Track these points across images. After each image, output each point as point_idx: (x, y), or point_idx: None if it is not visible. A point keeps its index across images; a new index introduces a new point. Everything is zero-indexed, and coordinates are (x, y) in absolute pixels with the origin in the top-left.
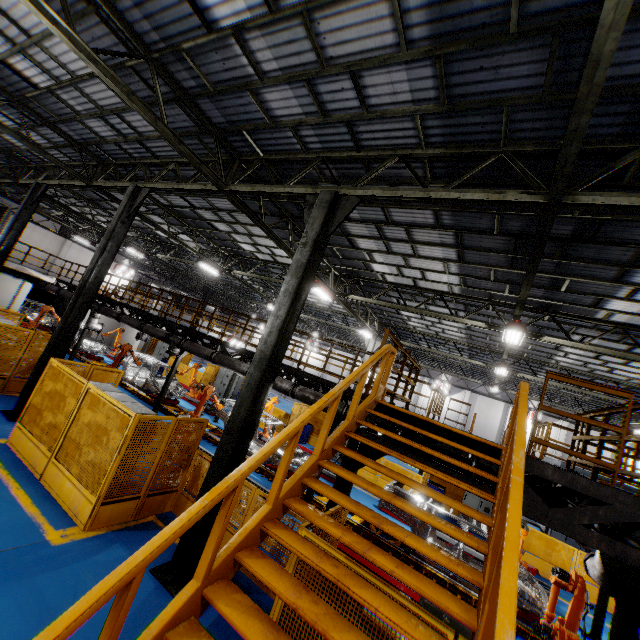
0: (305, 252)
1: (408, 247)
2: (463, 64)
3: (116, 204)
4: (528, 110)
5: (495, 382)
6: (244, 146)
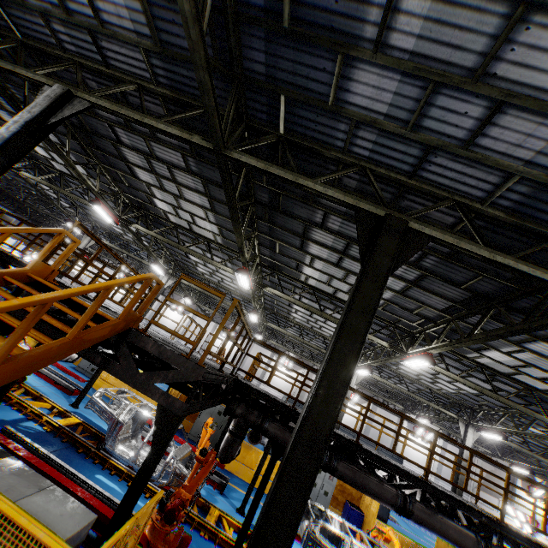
0: (13, 128)
1: (175, 187)
2: (161, 12)
3: None
4: (214, 78)
5: (259, 331)
6: (1, 18)
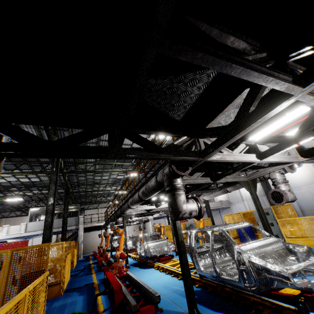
0: None
1: None
2: None
3: (96, 177)
4: None
5: None
6: None
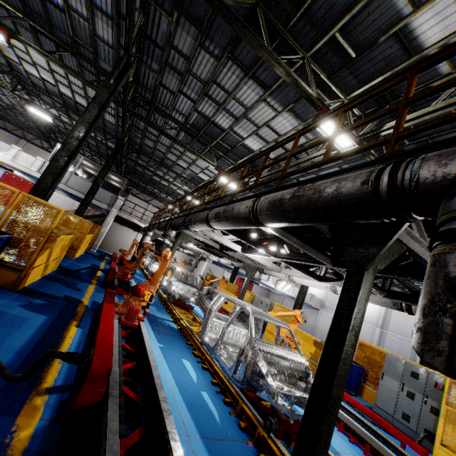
0: None
1: None
2: None
3: (170, 155)
4: None
5: None
6: None
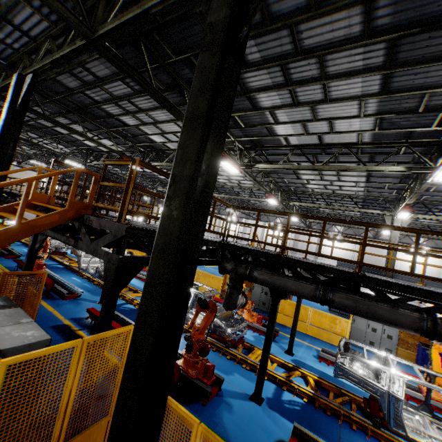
0: (3, 118)
1: (147, 116)
2: None
3: None
4: None
5: None
6: None
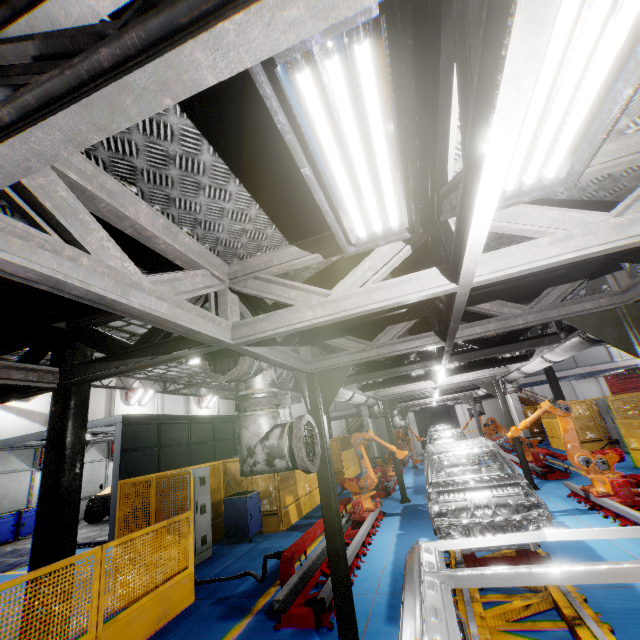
0: None
1: None
2: None
3: None
4: None
5: None
6: None
